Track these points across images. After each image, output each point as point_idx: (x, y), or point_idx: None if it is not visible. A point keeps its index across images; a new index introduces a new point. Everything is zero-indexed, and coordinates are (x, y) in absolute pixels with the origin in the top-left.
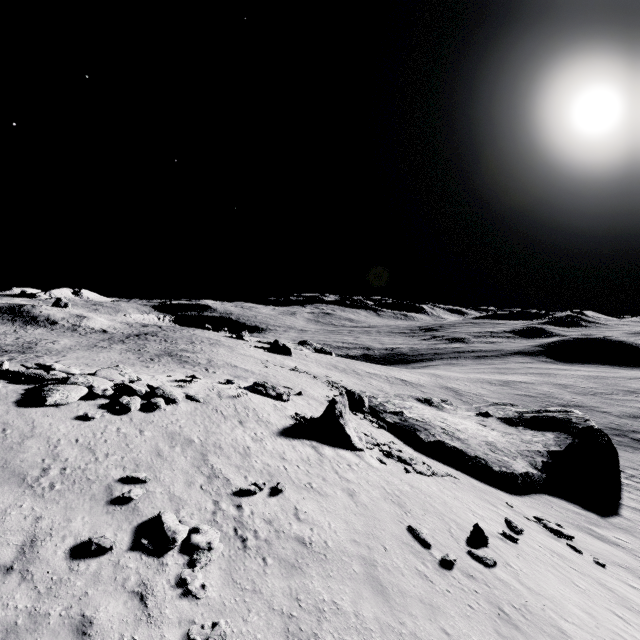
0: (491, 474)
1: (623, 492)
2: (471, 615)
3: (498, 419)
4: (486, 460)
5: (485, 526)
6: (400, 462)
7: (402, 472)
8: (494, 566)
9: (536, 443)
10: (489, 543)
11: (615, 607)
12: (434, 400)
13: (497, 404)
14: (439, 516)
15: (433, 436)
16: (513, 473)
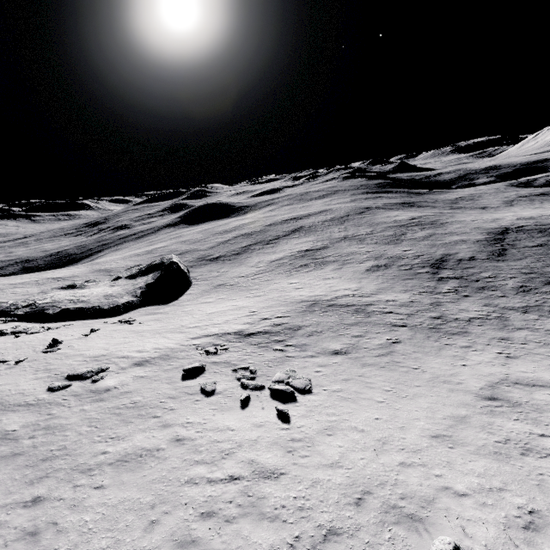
0: (103, 312)
1: (190, 289)
2: (23, 373)
3: (126, 278)
4: (100, 306)
5: (71, 338)
6: (15, 334)
7: (11, 339)
8: (59, 350)
9: (141, 283)
10: (63, 343)
11: (127, 335)
12: (78, 283)
13: (129, 268)
14: (31, 347)
15: (59, 308)
16: (117, 305)
